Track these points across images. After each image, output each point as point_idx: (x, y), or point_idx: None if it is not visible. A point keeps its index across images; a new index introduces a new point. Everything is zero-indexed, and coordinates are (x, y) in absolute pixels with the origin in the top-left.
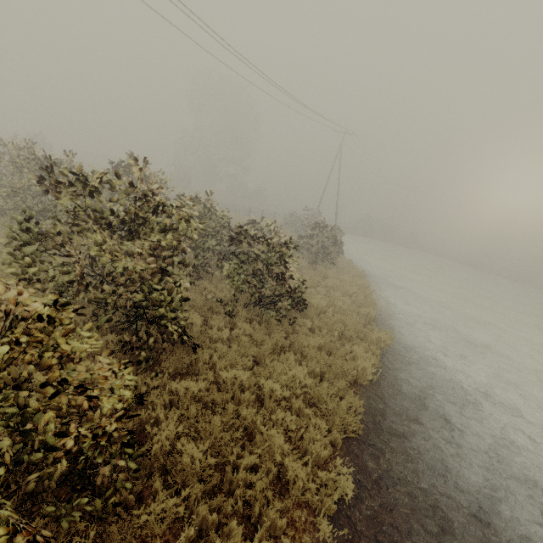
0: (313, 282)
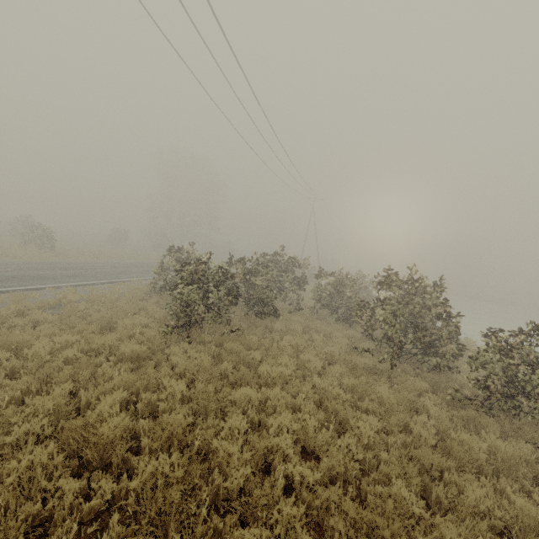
0: None
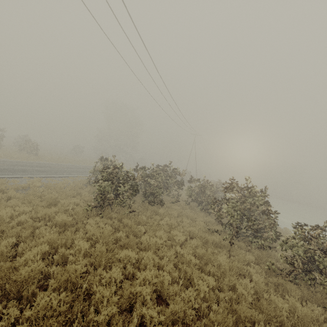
0: None
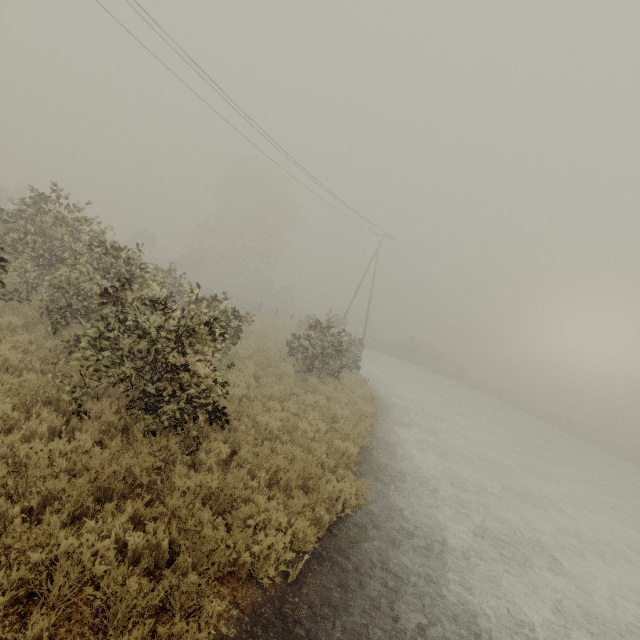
0: (282, 393)
